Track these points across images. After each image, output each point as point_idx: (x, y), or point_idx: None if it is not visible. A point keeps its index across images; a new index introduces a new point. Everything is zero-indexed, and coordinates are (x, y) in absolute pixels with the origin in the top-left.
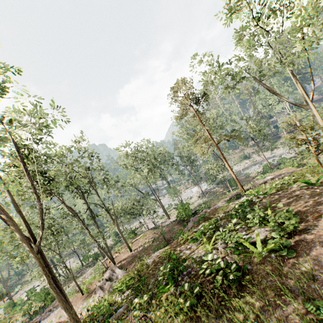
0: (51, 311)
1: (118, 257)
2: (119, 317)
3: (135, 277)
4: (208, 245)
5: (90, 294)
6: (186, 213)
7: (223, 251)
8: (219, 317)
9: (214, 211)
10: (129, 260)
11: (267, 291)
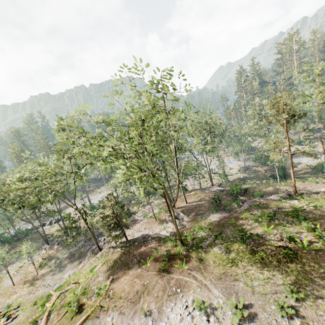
0: (133, 222)
1: (175, 203)
2: (206, 246)
3: (209, 228)
4: (266, 229)
5: (162, 222)
6: (237, 191)
7: (279, 238)
8: (278, 267)
9: (267, 203)
10: (187, 210)
11: (305, 266)
